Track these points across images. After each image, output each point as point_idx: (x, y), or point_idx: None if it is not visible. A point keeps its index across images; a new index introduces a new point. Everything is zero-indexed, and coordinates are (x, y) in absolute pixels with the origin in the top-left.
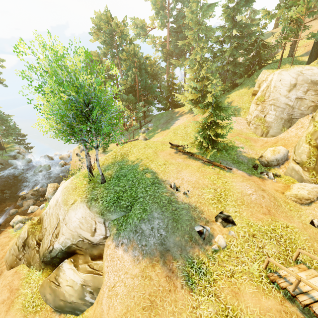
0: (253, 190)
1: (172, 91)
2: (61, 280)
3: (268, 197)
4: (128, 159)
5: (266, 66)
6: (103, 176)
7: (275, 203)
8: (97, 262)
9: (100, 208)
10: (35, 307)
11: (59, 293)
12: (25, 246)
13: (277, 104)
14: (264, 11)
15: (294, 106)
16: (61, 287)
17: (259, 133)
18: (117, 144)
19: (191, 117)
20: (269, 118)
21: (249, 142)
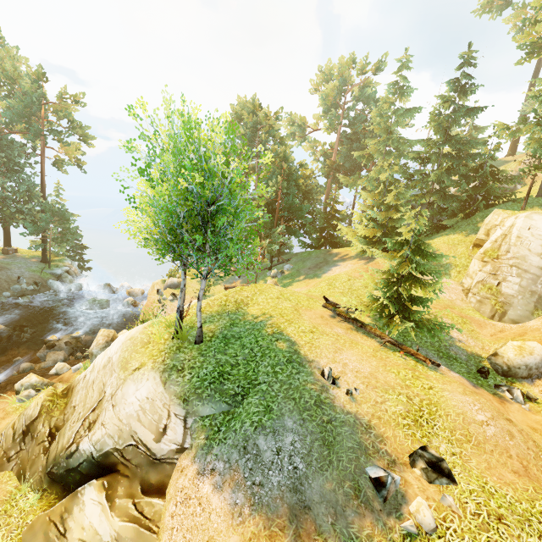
0: (488, 416)
1: (331, 220)
2: (72, 525)
3: (522, 436)
4: (247, 312)
5: (498, 205)
6: (201, 330)
7: (537, 454)
8: (152, 499)
9: (183, 387)
10: None
11: None
12: (26, 434)
13: (524, 266)
14: (500, 125)
15: None
16: (68, 540)
17: (486, 312)
18: (225, 288)
19: (361, 264)
20: (508, 287)
21: (469, 324)
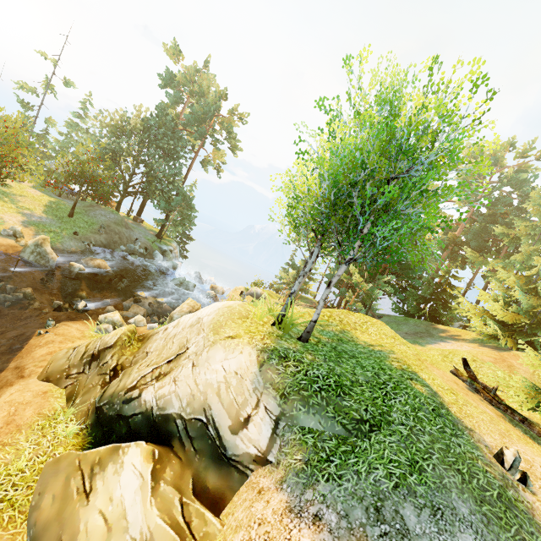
0: None
1: (441, 293)
2: (99, 486)
3: None
4: (355, 336)
5: None
6: (313, 326)
7: None
8: (206, 511)
9: (284, 379)
10: (6, 503)
11: (72, 518)
12: (94, 359)
13: None
14: None
15: None
16: (87, 505)
17: None
18: None
19: (490, 350)
20: None
21: None
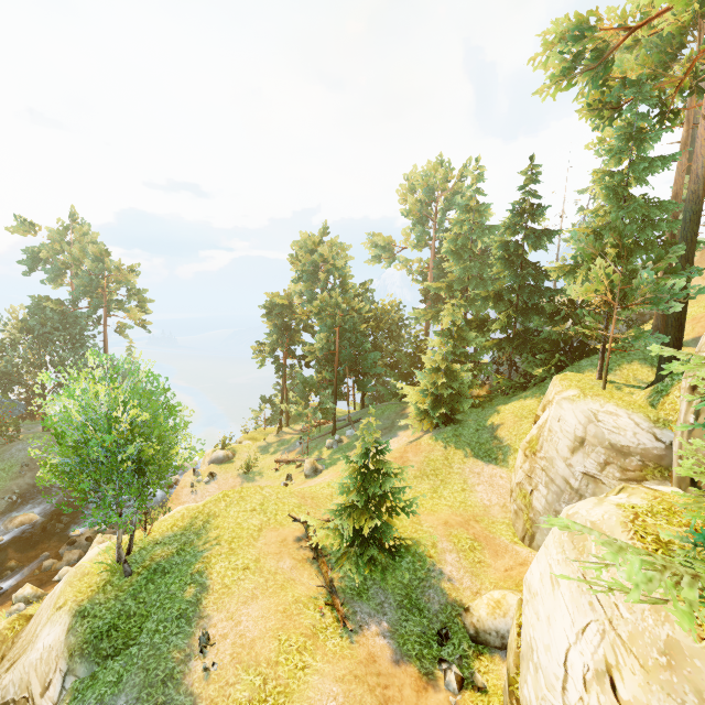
0: None
1: (415, 364)
2: None
3: None
4: (209, 531)
5: (593, 356)
6: (126, 567)
7: None
8: None
9: (77, 639)
10: None
11: None
12: None
13: (551, 472)
14: (552, 267)
15: (583, 491)
16: None
17: (519, 529)
18: (276, 461)
19: (405, 444)
20: (537, 500)
21: (479, 551)
